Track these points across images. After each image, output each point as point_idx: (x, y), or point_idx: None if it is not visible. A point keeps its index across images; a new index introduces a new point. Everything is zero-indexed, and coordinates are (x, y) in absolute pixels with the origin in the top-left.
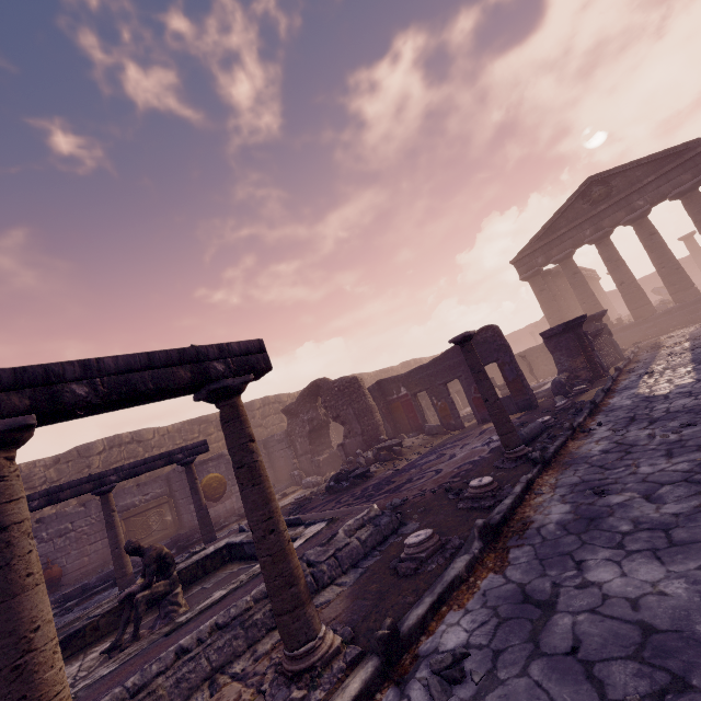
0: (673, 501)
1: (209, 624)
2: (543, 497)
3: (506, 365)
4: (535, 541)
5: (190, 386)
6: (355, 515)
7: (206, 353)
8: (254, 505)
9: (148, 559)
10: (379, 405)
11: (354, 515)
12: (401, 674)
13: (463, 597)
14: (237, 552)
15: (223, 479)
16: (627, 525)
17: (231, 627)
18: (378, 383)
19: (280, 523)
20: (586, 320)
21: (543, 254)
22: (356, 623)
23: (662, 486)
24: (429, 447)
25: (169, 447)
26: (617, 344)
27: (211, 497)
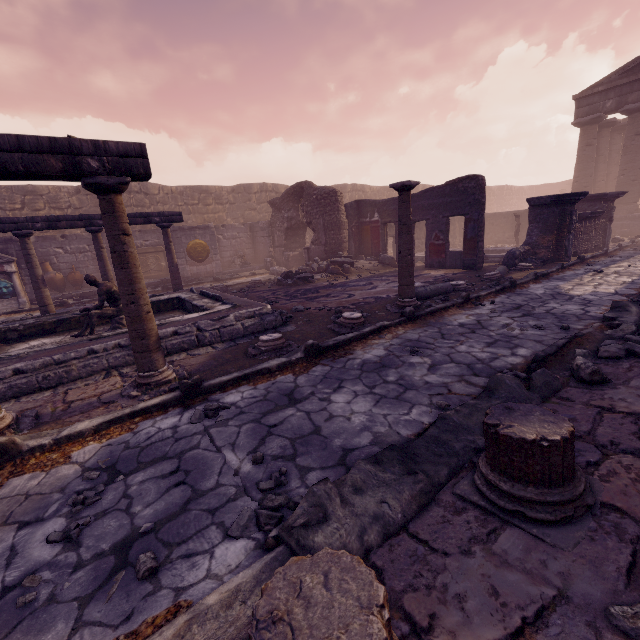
0: (440, 374)
1: (114, 343)
2: (380, 341)
3: (472, 222)
4: (337, 366)
5: (62, 175)
6: (250, 308)
7: (80, 147)
8: (121, 282)
9: (100, 291)
10: (351, 224)
11: (250, 308)
12: (191, 404)
13: (262, 380)
14: (183, 305)
15: (207, 247)
16: (395, 377)
17: (129, 348)
18: (357, 202)
19: (142, 299)
20: (595, 197)
21: (618, 97)
22: (198, 372)
23: (450, 363)
24: (372, 274)
25: (171, 206)
26: (610, 232)
27: (195, 258)
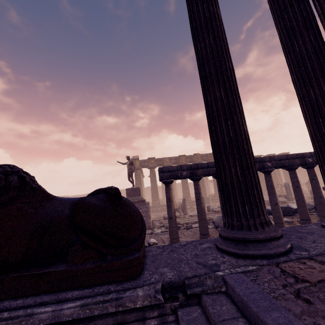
0: None
1: None
2: None
3: None
4: None
5: None
6: None
7: None
8: None
9: None
10: None
11: None
12: None
13: None
14: None
15: None
16: None
17: None
18: None
19: None
20: None
21: None
22: None
23: None
24: None
25: None
26: None
27: None
